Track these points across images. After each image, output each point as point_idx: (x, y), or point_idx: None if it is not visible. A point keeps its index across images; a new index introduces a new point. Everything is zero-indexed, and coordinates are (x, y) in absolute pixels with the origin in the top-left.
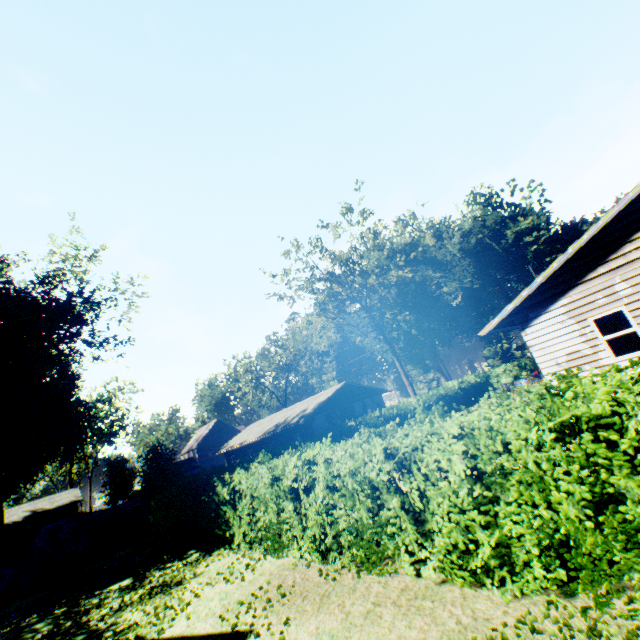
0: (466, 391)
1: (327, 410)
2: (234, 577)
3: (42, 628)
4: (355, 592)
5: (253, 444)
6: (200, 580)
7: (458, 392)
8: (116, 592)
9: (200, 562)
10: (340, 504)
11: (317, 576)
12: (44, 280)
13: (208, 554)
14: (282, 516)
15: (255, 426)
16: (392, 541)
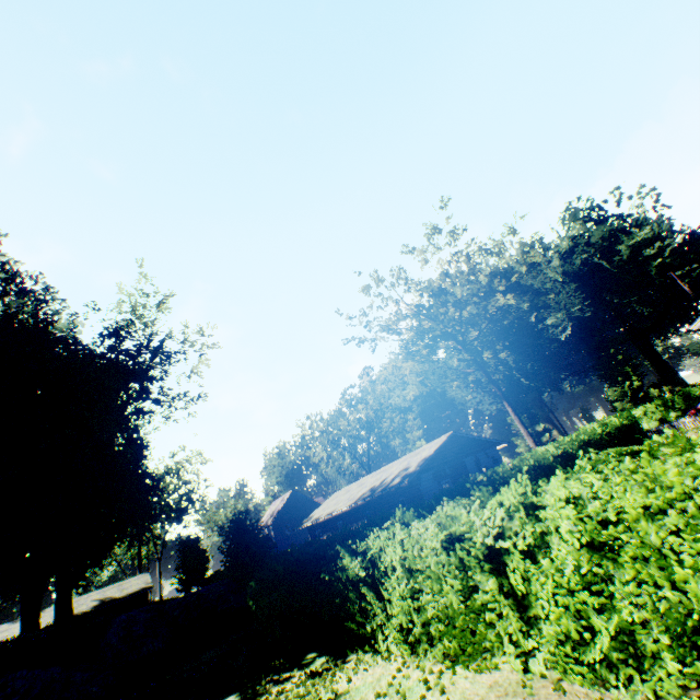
0: (612, 436)
1: (434, 467)
2: None
3: None
4: None
5: (342, 515)
6: None
7: (602, 437)
8: None
9: (334, 673)
10: (621, 574)
11: None
12: (113, 332)
13: (339, 660)
14: (472, 600)
15: (341, 494)
16: None
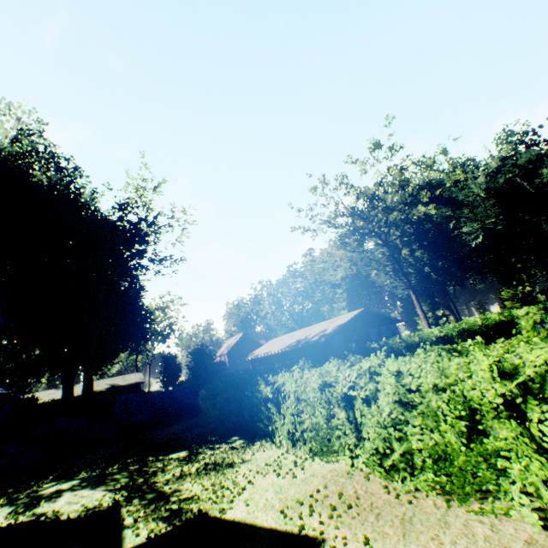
0: (489, 328)
1: (345, 332)
2: (283, 472)
3: (120, 479)
4: (449, 527)
5: (275, 355)
6: (249, 467)
7: (481, 328)
8: (176, 461)
9: (245, 449)
10: (413, 422)
11: (384, 493)
12: (121, 207)
13: (251, 443)
14: (331, 422)
15: (277, 341)
16: (505, 478)
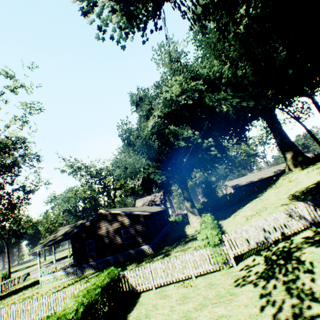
0: None
1: None
2: None
3: None
4: None
5: (260, 180)
6: None
7: None
8: None
9: None
10: None
11: None
12: None
13: None
14: None
15: (242, 179)
16: None
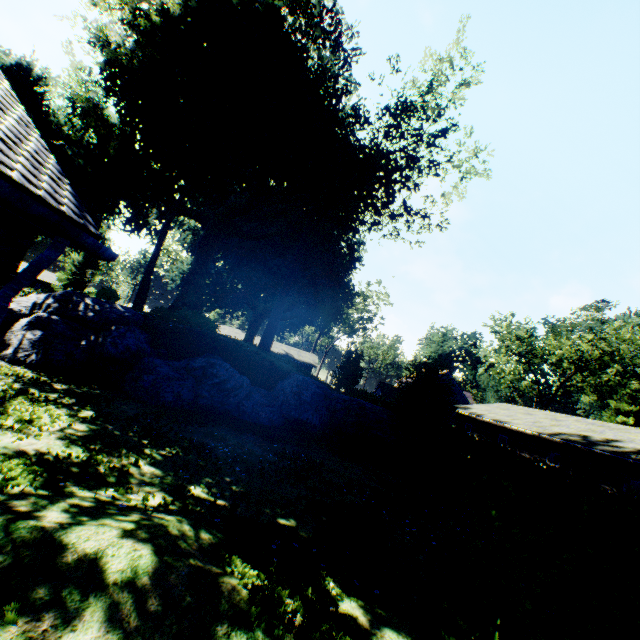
0: None
1: None
2: None
3: None
4: None
5: (513, 432)
6: None
7: None
8: None
9: None
10: None
11: None
12: (395, 111)
13: None
14: None
15: (515, 410)
16: None
